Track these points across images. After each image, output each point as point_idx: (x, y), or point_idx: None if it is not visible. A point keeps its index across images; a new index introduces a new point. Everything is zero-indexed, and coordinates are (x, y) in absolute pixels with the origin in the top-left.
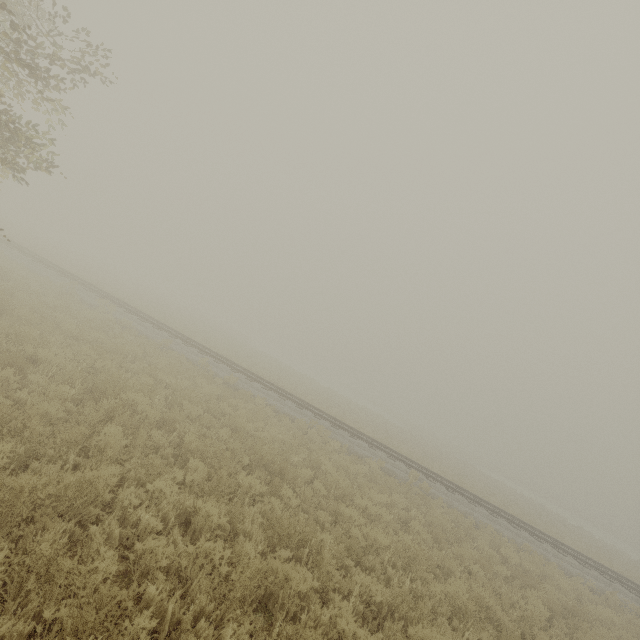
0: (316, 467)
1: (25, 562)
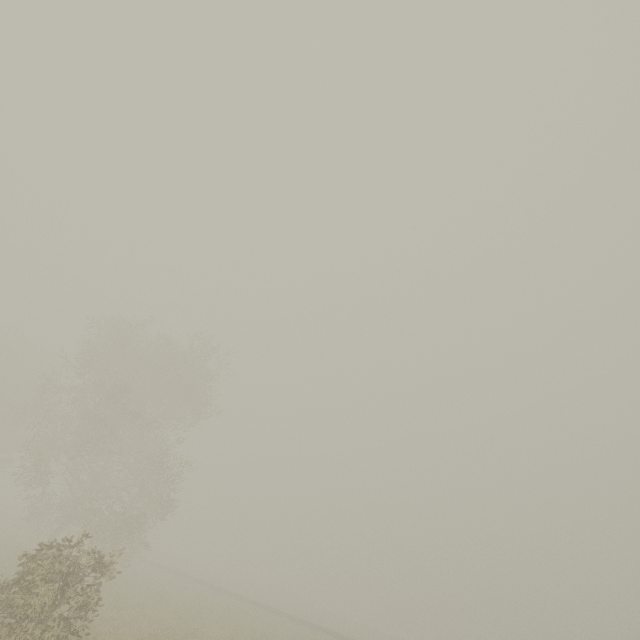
0: None
1: (182, 627)
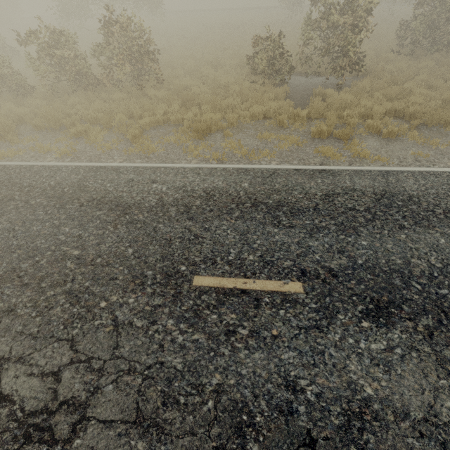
0: None
1: None
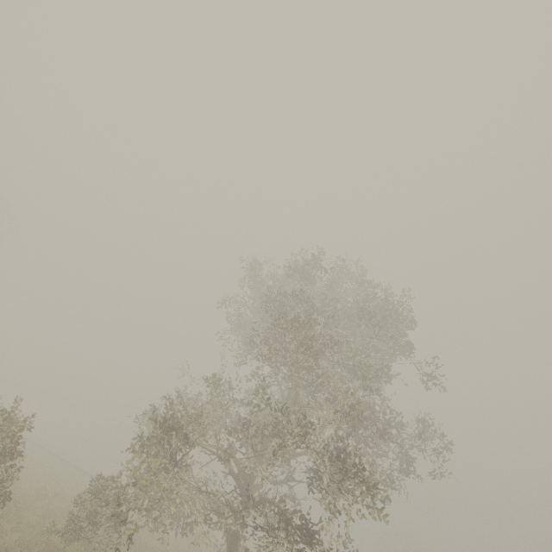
0: None
1: None
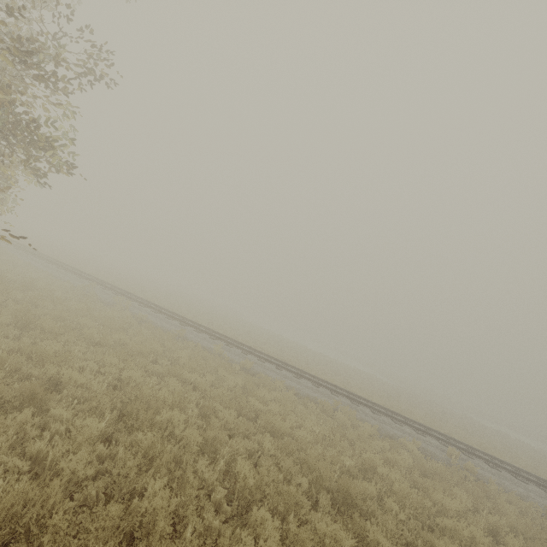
0: (369, 469)
1: None
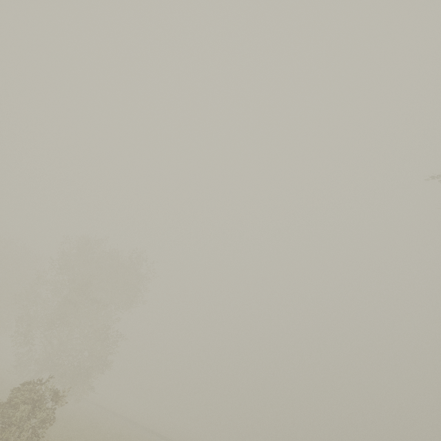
0: None
1: None
